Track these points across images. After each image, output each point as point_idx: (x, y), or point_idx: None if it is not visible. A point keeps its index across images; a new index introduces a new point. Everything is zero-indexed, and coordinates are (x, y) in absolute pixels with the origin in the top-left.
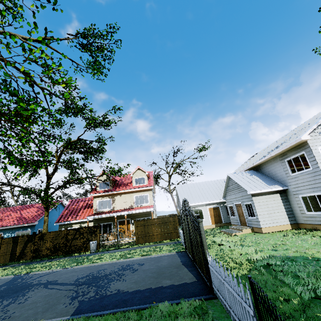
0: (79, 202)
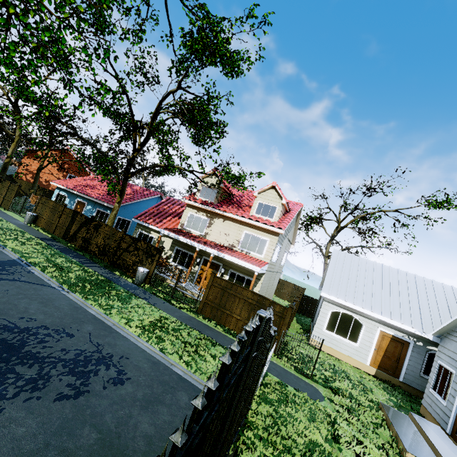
0: (175, 204)
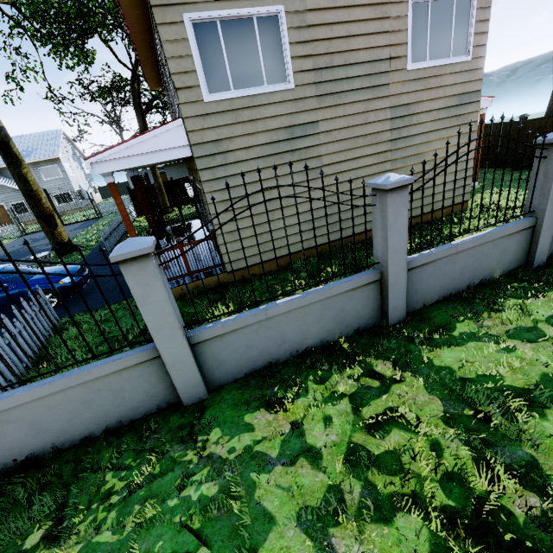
0: None
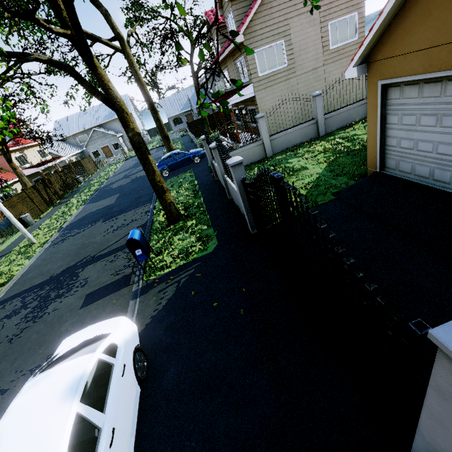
0: None
